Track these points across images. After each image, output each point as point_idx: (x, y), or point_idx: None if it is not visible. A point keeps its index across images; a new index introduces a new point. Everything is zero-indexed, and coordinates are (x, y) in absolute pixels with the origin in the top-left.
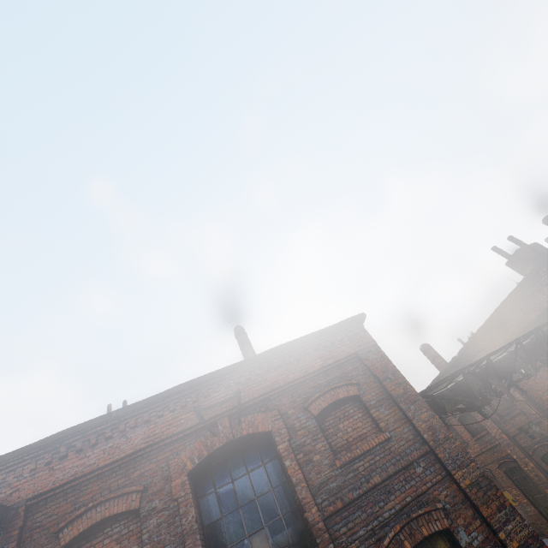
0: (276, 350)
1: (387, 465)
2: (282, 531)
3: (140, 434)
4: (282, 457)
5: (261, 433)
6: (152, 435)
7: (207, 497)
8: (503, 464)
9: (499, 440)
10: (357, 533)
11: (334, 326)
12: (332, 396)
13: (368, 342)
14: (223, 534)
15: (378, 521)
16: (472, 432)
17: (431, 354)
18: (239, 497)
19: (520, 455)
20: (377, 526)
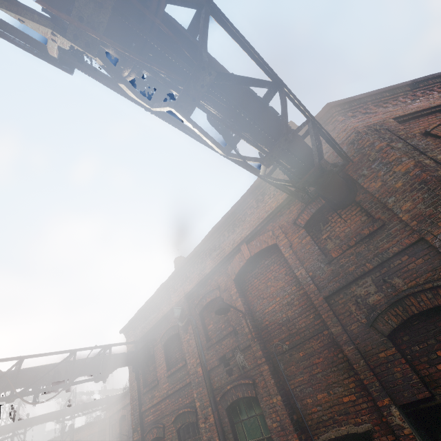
0: None
1: None
2: None
3: None
4: None
5: None
6: None
7: None
8: (181, 416)
9: (192, 376)
10: None
11: None
12: None
13: None
14: None
15: None
16: (170, 365)
17: None
18: None
19: (204, 402)
20: None
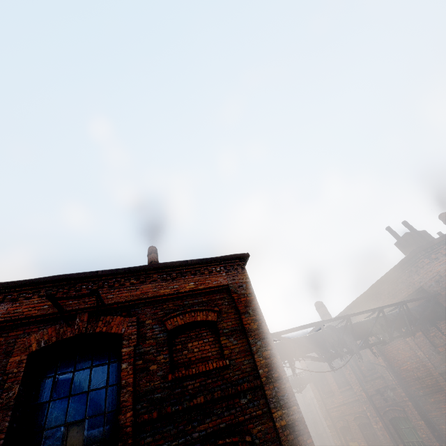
0: (157, 266)
1: (216, 389)
2: (99, 427)
3: (3, 309)
4: (122, 359)
5: (114, 334)
6: (13, 312)
7: (45, 380)
8: (358, 418)
9: (359, 396)
10: (161, 445)
11: (217, 258)
12: (191, 317)
13: (243, 278)
14: (43, 417)
15: (185, 440)
16: (339, 385)
17: (323, 311)
18: (73, 386)
19: (373, 414)
20: (182, 443)
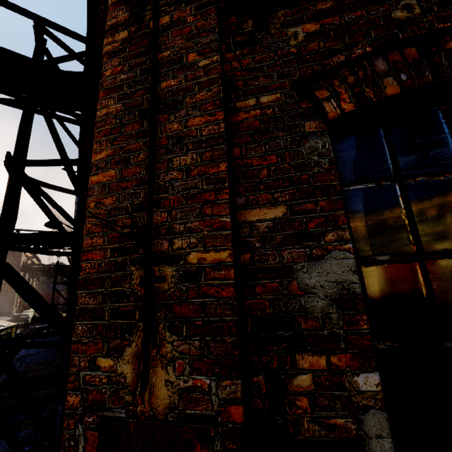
0: None
1: None
2: None
3: None
4: None
5: None
6: None
7: None
8: None
9: None
10: None
11: None
12: None
13: None
14: None
15: None
16: None
17: None
18: None
19: None
20: None
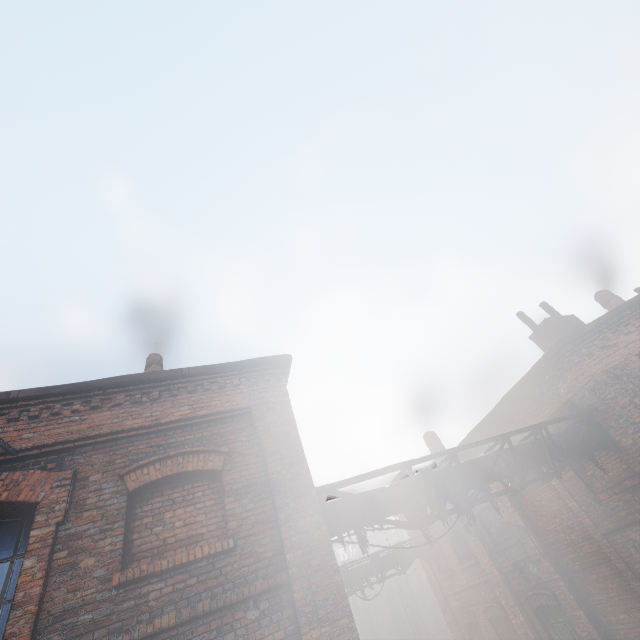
0: (124, 380)
1: (202, 596)
2: None
3: None
4: (27, 552)
5: (25, 504)
6: None
7: None
8: (489, 609)
9: (489, 575)
10: None
11: (235, 364)
12: (176, 465)
13: (277, 395)
14: None
15: None
16: (461, 558)
17: (436, 445)
18: None
19: (509, 602)
20: None
